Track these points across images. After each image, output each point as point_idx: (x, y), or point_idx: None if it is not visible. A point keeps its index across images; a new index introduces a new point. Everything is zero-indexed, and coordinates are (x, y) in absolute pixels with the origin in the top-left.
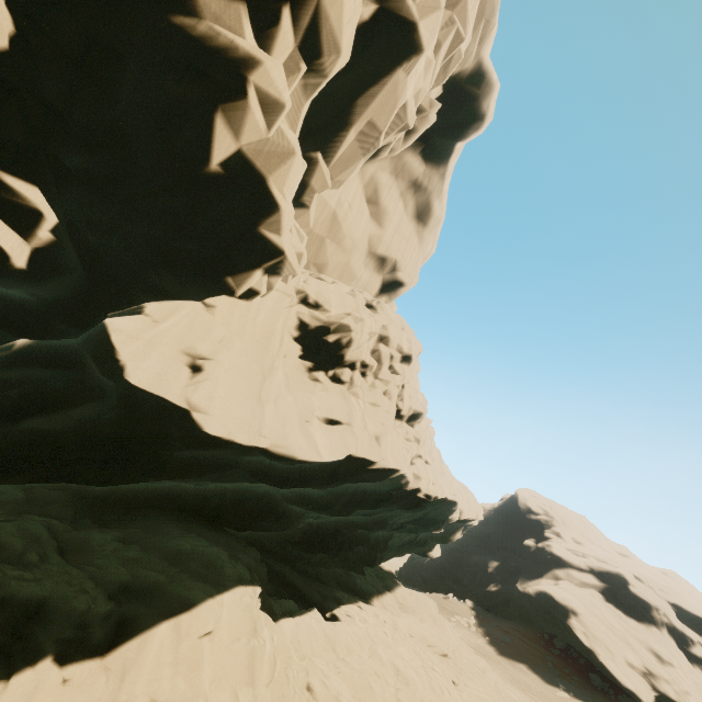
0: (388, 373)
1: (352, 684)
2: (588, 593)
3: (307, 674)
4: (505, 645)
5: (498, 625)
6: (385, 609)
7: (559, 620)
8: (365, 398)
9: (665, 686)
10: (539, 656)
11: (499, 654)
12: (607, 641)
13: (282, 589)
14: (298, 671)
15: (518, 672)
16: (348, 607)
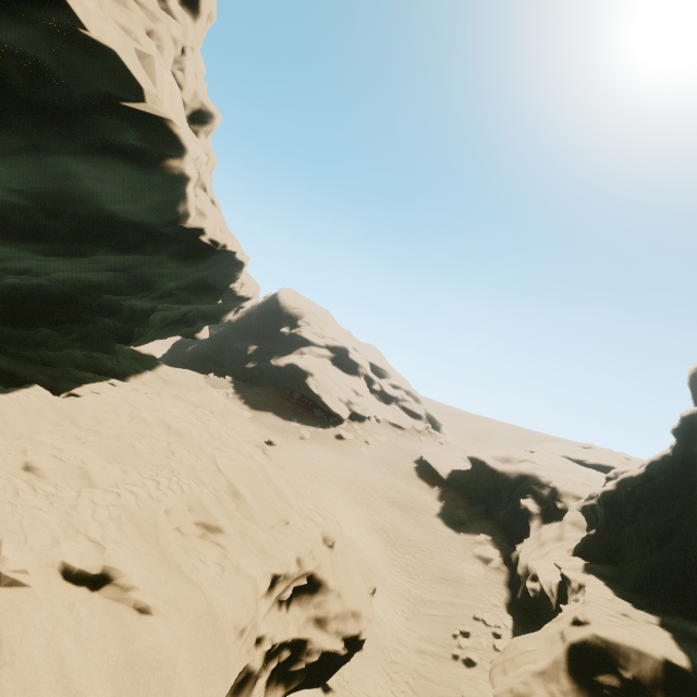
0: (156, 5)
1: (106, 451)
2: (323, 362)
3: (24, 453)
4: (257, 403)
5: (252, 391)
6: (146, 386)
7: (300, 381)
8: (106, 8)
9: (357, 408)
10: (282, 405)
11: (252, 409)
12: (329, 389)
13: None
14: (5, 454)
15: (265, 418)
16: (94, 385)
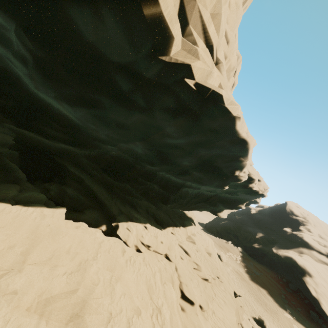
0: None
1: None
2: (322, 267)
3: None
4: (255, 276)
5: (254, 265)
6: (174, 235)
7: (297, 275)
8: None
9: None
10: (276, 289)
11: (251, 279)
12: None
13: (84, 197)
14: None
15: (260, 293)
16: (133, 224)
